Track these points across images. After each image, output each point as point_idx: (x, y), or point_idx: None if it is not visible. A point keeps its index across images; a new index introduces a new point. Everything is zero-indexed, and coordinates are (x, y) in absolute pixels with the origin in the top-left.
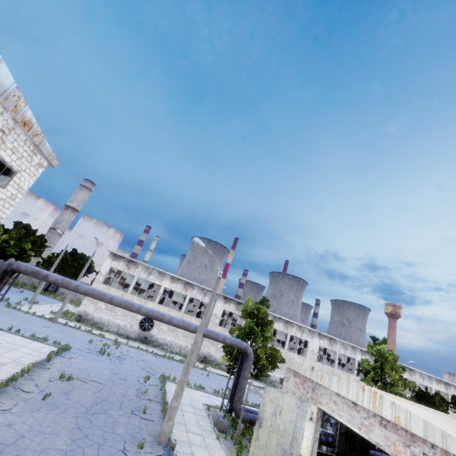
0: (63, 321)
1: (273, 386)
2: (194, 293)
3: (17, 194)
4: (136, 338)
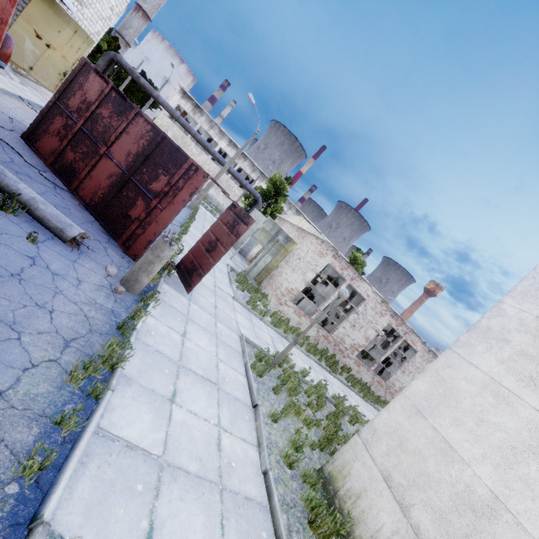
0: None
1: None
2: (245, 165)
3: None
4: None
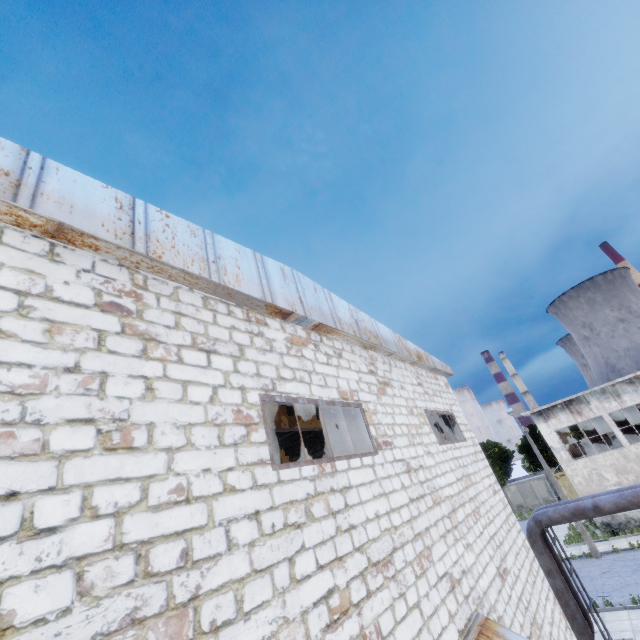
0: (600, 547)
1: None
2: None
3: (470, 435)
4: None
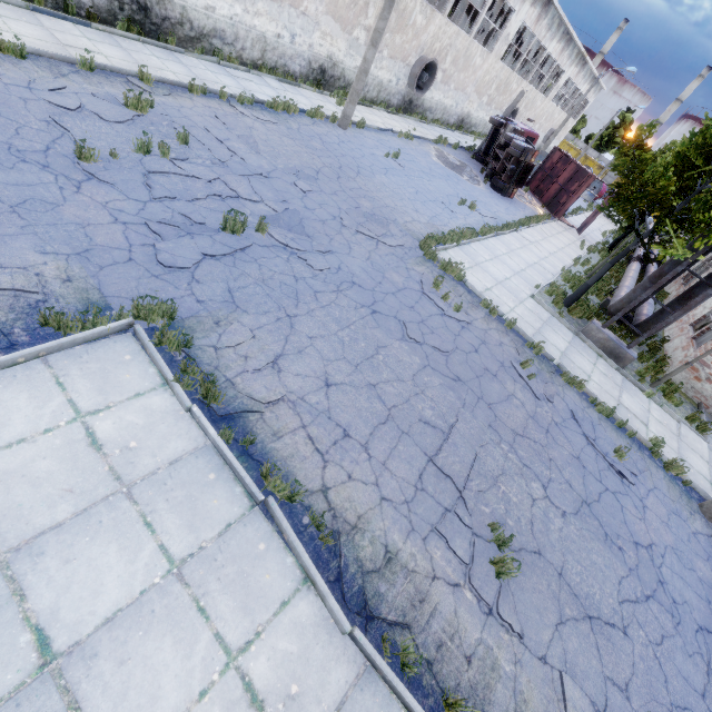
0: None
1: (426, 122)
2: None
3: None
4: (102, 7)
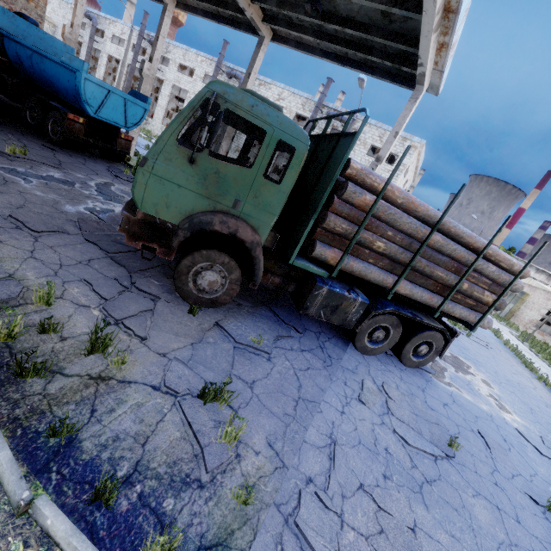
0: None
1: None
2: None
3: None
4: None
